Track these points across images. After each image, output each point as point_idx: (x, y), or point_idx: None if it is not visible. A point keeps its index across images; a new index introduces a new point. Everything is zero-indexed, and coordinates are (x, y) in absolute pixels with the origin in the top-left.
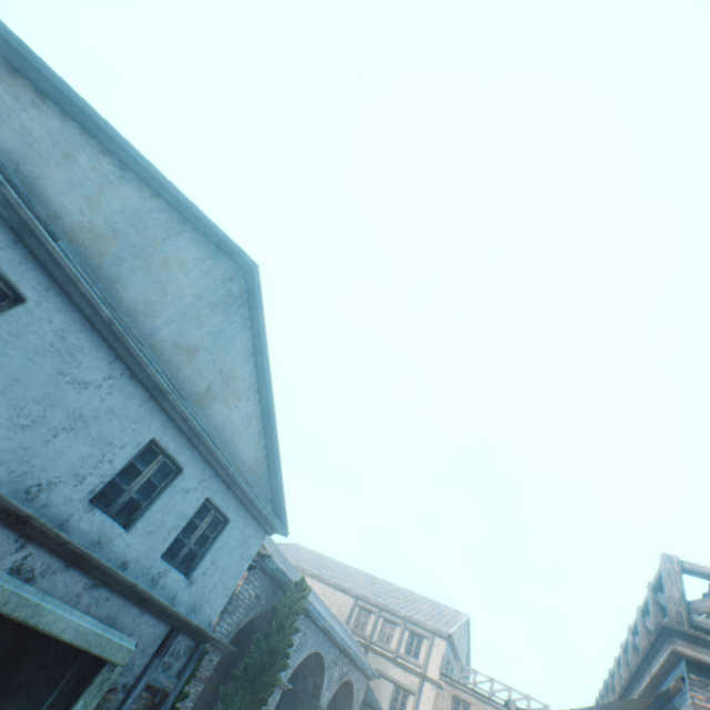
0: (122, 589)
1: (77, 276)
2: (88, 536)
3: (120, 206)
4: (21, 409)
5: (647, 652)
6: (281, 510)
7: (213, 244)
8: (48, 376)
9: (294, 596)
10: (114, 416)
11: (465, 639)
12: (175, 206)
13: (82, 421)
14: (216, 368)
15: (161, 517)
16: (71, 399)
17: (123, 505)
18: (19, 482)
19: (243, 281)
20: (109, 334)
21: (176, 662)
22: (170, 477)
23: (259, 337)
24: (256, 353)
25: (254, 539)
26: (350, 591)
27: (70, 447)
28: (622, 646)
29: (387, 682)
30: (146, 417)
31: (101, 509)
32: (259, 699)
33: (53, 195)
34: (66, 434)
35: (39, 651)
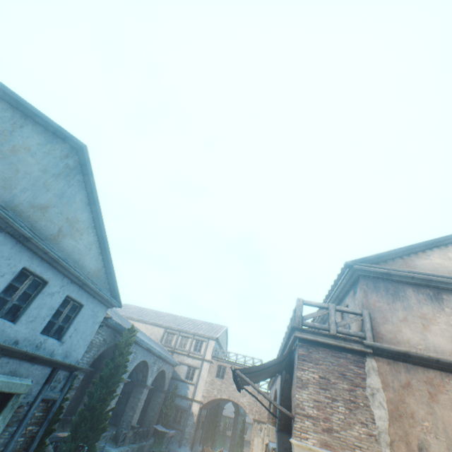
0: (17, 355)
1: None
2: None
3: None
4: None
5: (288, 336)
6: (116, 294)
7: (50, 132)
8: None
9: (128, 336)
10: None
11: (225, 338)
12: (16, 106)
13: None
14: (64, 217)
15: (37, 312)
16: None
17: (9, 309)
18: None
19: (76, 156)
20: None
21: (59, 384)
22: (39, 288)
23: (92, 194)
24: (91, 204)
25: (101, 312)
26: (162, 325)
27: None
28: (285, 333)
29: (184, 366)
30: (17, 255)
31: None
32: (111, 390)
33: None
34: None
35: None
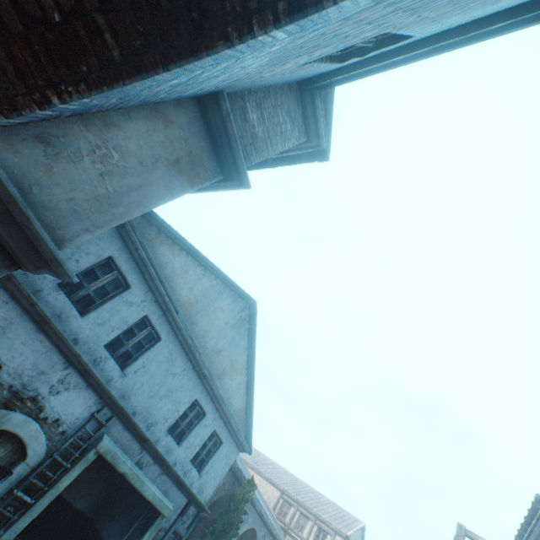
0: (173, 477)
1: (182, 327)
2: (164, 448)
3: (201, 288)
4: (152, 388)
5: None
6: (249, 438)
7: (237, 294)
8: (163, 372)
9: (246, 488)
10: (183, 388)
11: None
12: (223, 281)
13: (171, 391)
14: (229, 359)
15: (193, 439)
16: (169, 382)
17: (179, 432)
18: (145, 421)
19: (248, 310)
20: (188, 350)
21: (187, 520)
22: (199, 418)
23: (251, 339)
24: (249, 348)
25: (233, 454)
26: (278, 486)
27: (165, 404)
28: None
29: None
30: (195, 388)
31: (170, 434)
32: None
33: (178, 291)
34: (164, 398)
35: (123, 498)
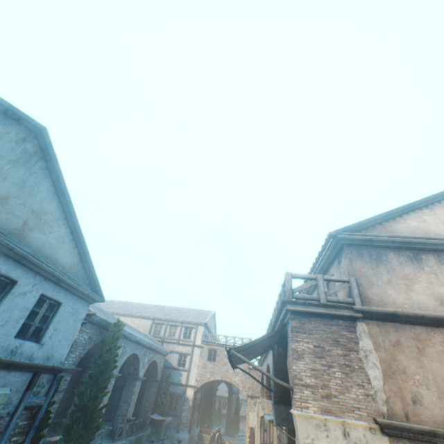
0: None
1: None
2: None
3: None
4: None
5: (279, 311)
6: (97, 289)
7: (0, 112)
8: None
9: (115, 331)
10: None
11: (213, 322)
12: None
13: None
14: (28, 209)
15: (8, 314)
16: None
17: None
18: None
19: (35, 140)
20: None
21: (43, 389)
22: (8, 288)
23: (58, 182)
24: (59, 193)
25: (82, 309)
26: (149, 317)
27: None
28: (274, 309)
29: (175, 354)
30: None
31: None
32: (102, 387)
33: None
34: None
35: None
